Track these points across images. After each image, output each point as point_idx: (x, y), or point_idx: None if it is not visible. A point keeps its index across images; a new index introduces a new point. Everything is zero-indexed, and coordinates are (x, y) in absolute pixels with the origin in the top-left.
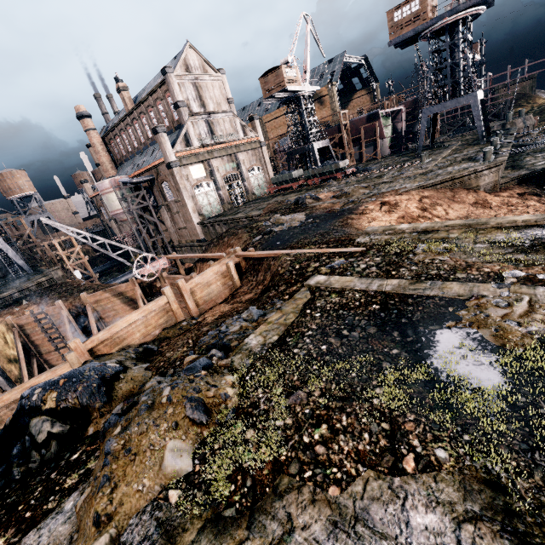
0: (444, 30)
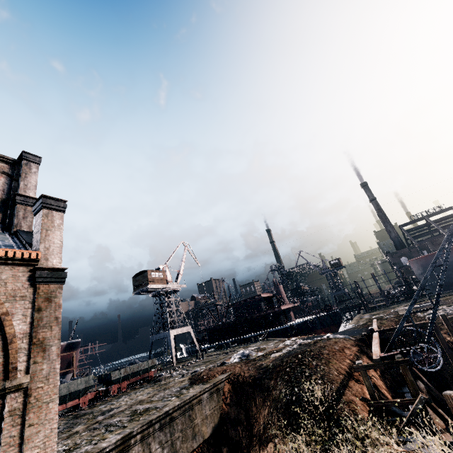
0: (161, 293)
